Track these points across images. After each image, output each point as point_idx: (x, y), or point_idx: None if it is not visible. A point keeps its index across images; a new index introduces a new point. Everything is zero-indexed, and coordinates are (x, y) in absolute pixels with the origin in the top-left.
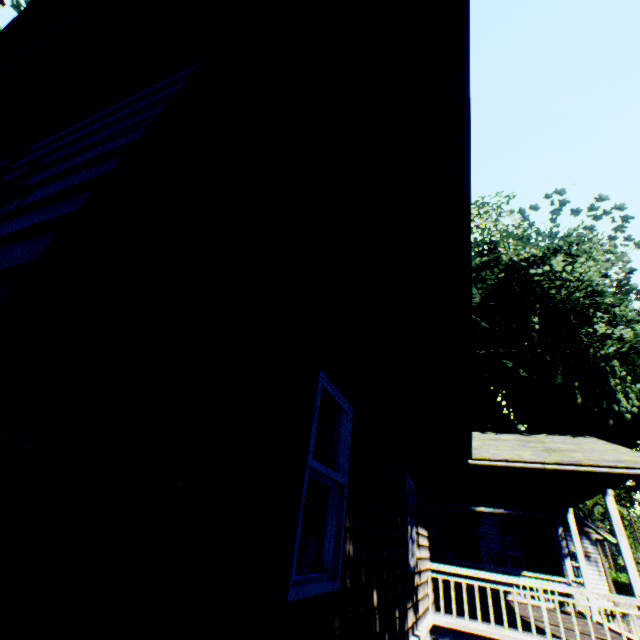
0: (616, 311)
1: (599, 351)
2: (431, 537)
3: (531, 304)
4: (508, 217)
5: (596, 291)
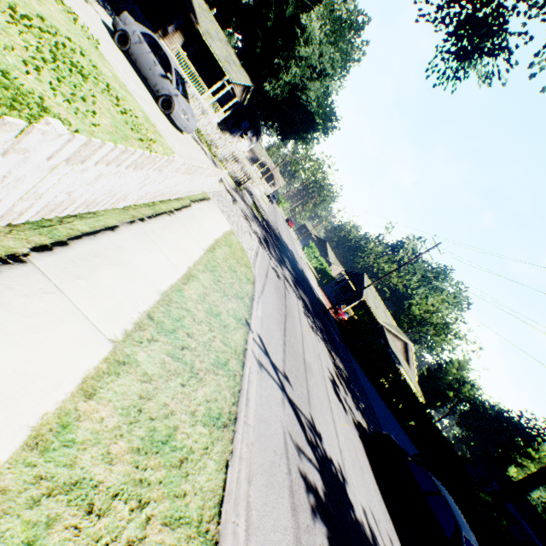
0: (293, 67)
1: (284, 75)
2: (188, 48)
3: (292, 41)
4: (349, 2)
5: (303, 60)
